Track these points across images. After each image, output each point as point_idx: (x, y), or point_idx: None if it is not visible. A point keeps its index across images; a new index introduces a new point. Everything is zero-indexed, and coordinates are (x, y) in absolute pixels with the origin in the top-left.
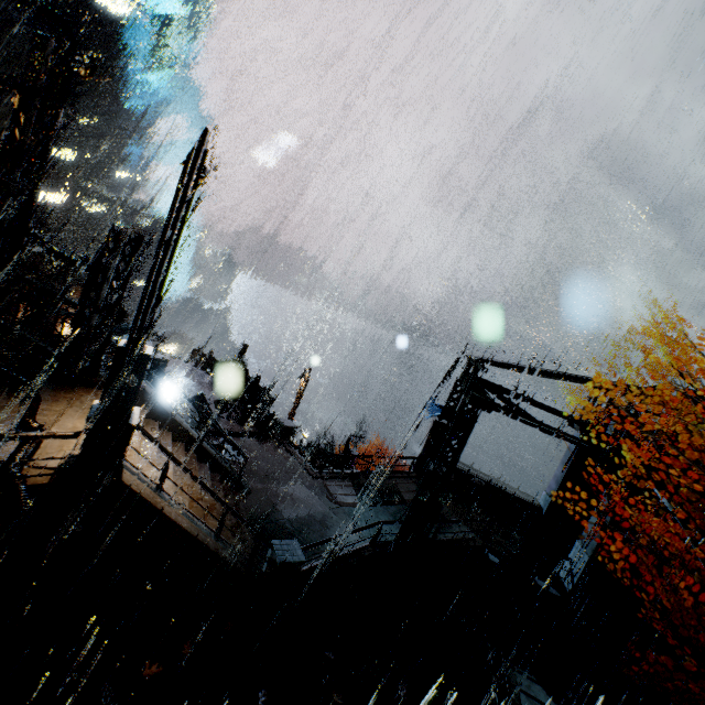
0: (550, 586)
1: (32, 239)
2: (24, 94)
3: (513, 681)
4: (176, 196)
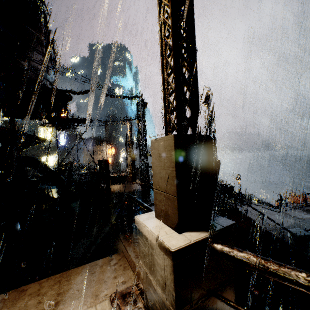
0: None
1: (150, 156)
2: (139, 119)
3: None
4: (210, 110)
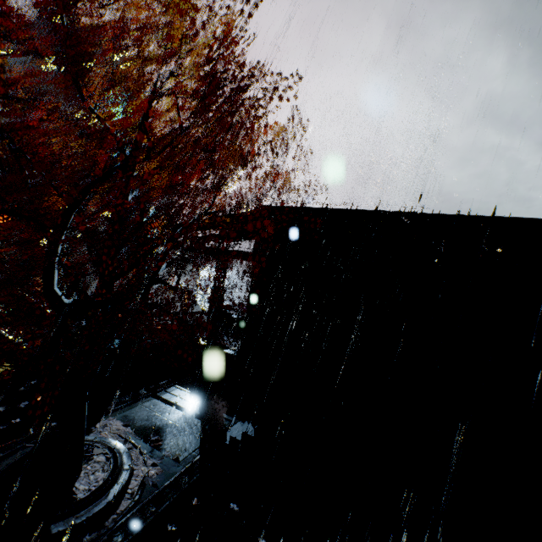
0: (233, 352)
1: None
2: None
3: (169, 390)
4: None
